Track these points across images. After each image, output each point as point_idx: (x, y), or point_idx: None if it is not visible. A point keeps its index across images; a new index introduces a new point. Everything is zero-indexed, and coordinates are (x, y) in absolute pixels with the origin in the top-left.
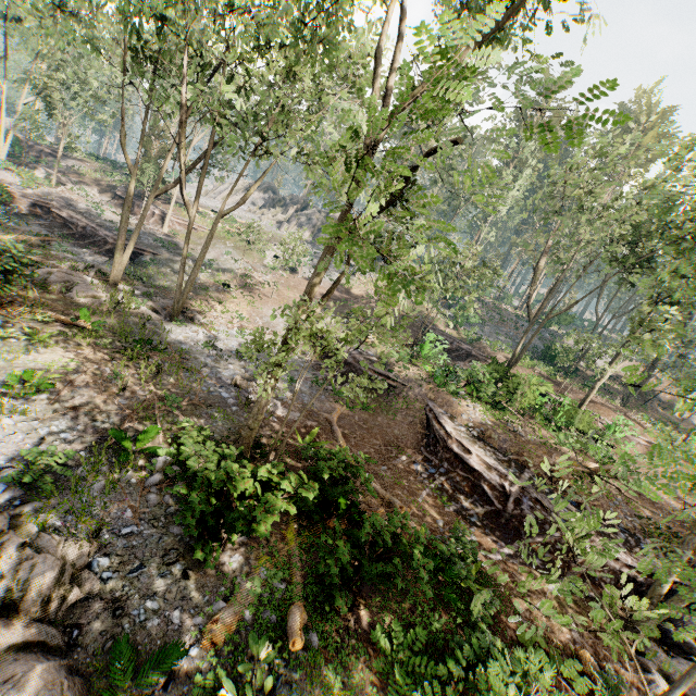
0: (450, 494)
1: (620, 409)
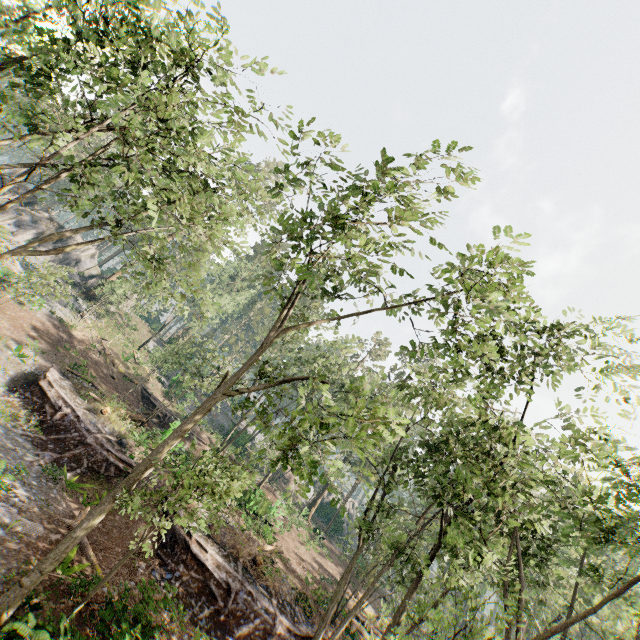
0: (184, 600)
1: (271, 488)
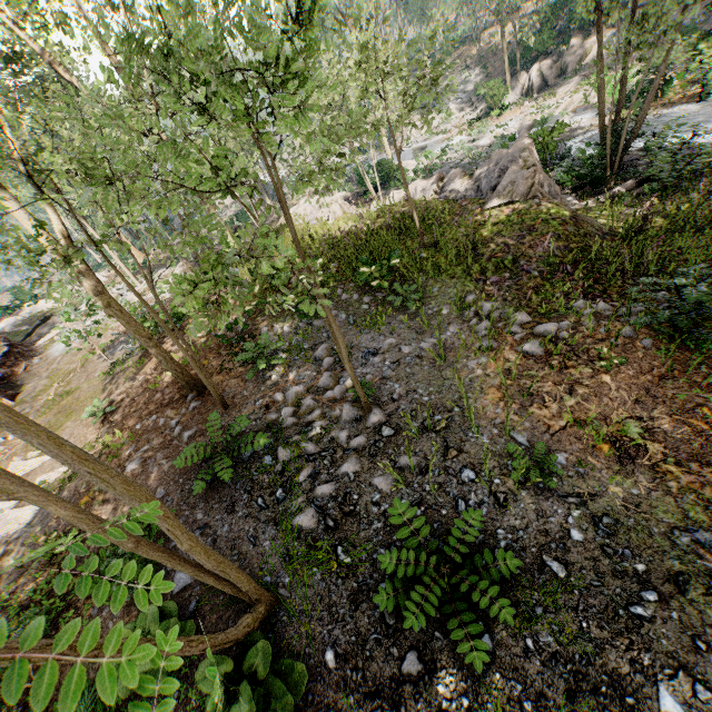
0: None
1: None
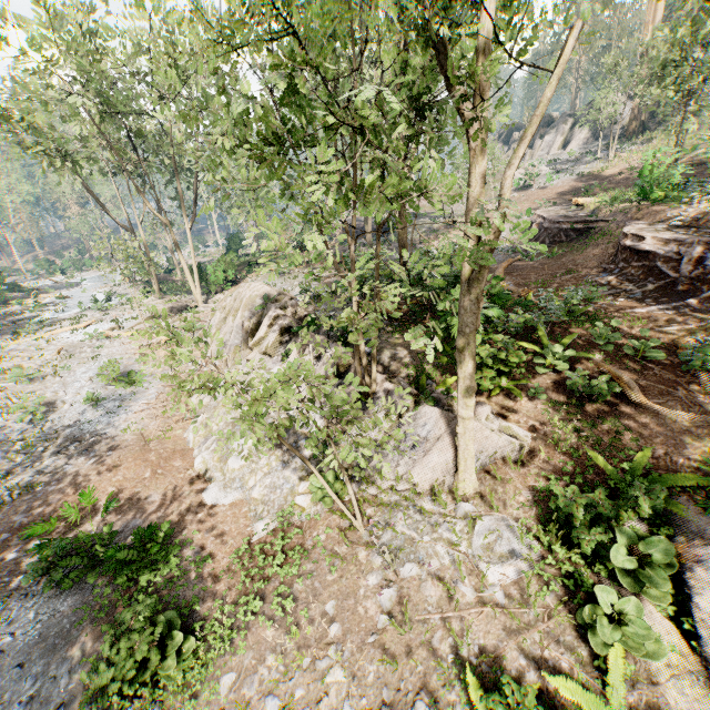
0: (616, 286)
1: None
